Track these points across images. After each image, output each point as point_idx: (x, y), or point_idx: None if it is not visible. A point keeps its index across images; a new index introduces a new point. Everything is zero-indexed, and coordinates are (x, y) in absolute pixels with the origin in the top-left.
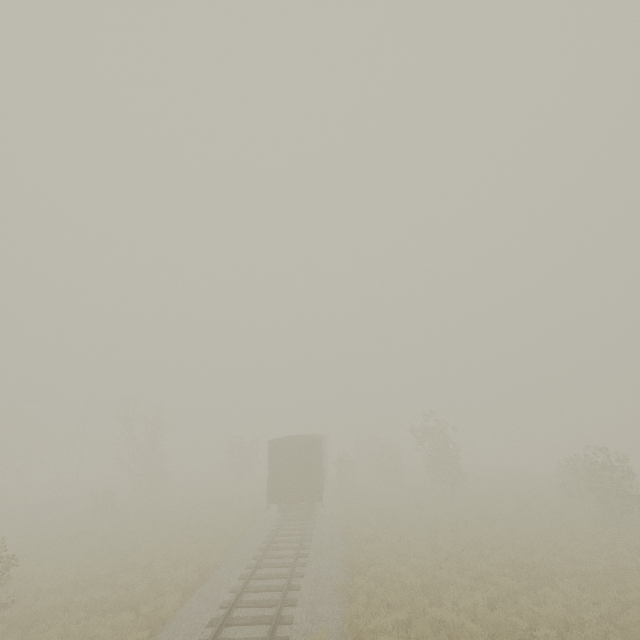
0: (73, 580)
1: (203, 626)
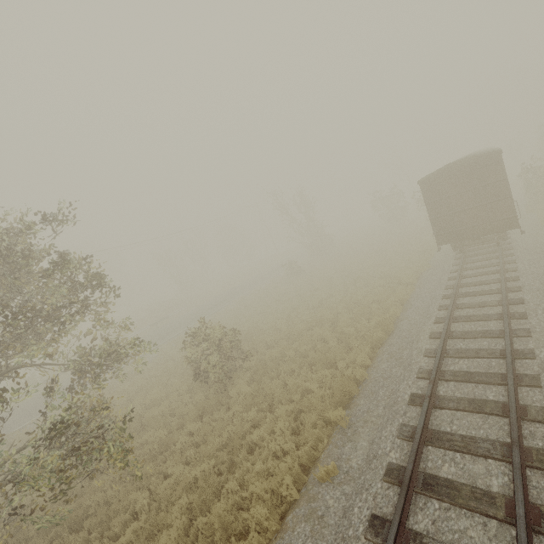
0: (284, 333)
1: (403, 403)
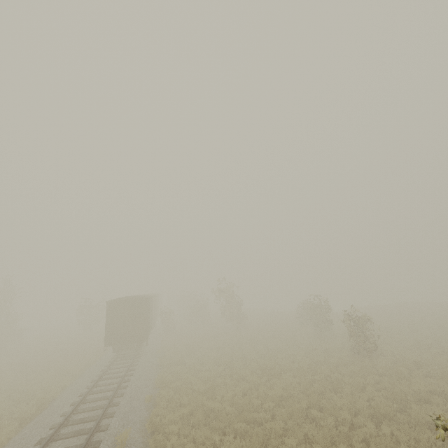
0: None
1: (32, 445)
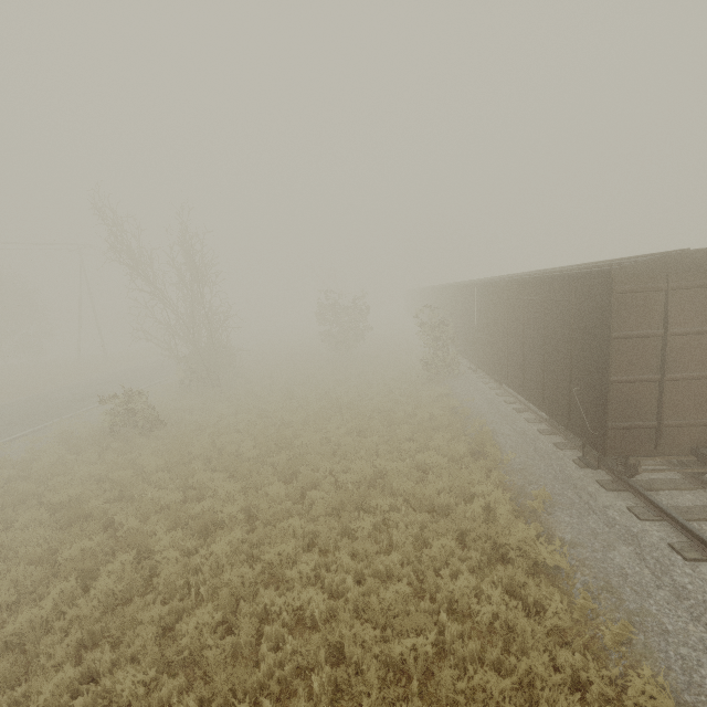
0: None
1: None
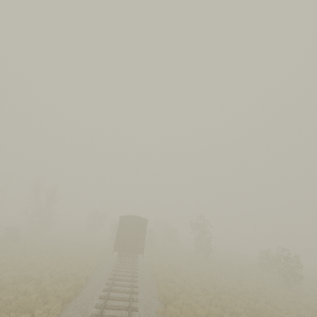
0: None
1: None
